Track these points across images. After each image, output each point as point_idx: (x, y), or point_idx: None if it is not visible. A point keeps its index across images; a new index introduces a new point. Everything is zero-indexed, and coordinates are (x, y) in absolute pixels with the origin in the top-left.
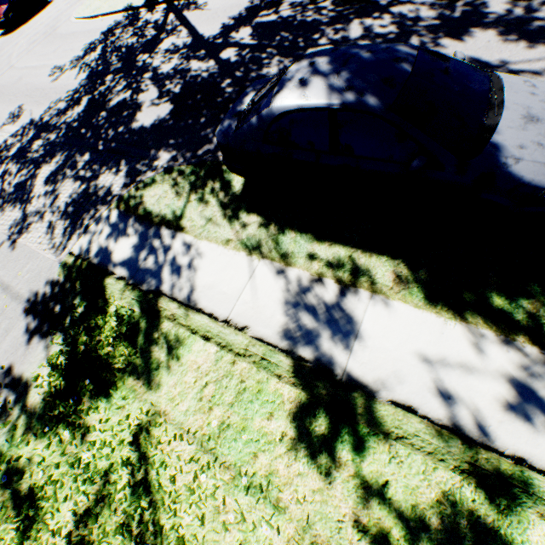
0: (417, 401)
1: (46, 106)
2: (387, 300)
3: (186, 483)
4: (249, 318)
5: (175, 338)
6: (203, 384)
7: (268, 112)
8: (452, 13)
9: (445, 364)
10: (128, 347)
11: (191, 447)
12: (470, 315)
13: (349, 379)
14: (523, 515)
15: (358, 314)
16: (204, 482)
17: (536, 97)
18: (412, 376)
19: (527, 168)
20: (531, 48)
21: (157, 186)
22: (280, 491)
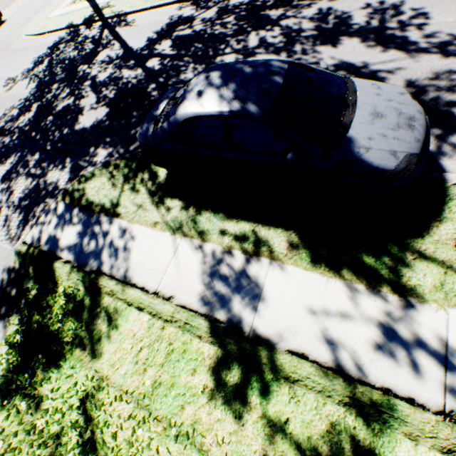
0: (308, 348)
1: (1, 113)
2: (282, 265)
3: (126, 438)
4: (174, 288)
5: (115, 311)
6: (139, 349)
7: (175, 119)
8: (326, 25)
9: (329, 316)
10: (74, 322)
11: (129, 405)
12: (346, 273)
13: (255, 334)
14: (392, 436)
15: (261, 279)
16: (141, 435)
17: (380, 97)
18: (304, 328)
19: (375, 155)
20: (385, 51)
21: (97, 179)
22: (203, 436)
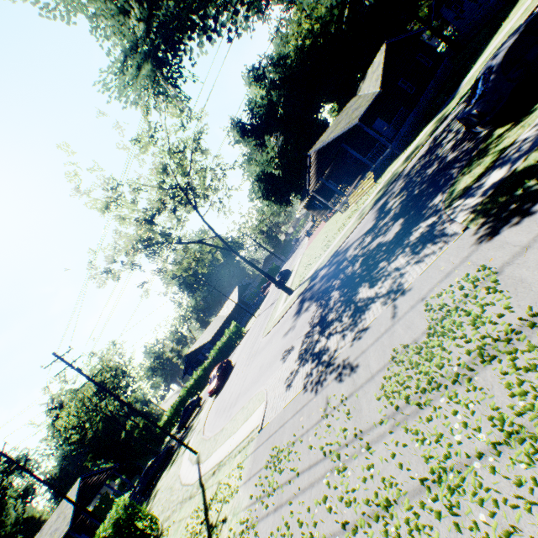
0: None
1: (306, 326)
2: None
3: None
4: None
5: None
6: None
7: (496, 67)
8: None
9: None
10: None
11: None
12: None
13: None
14: None
15: None
16: None
17: None
18: None
19: None
20: None
21: (458, 185)
22: None
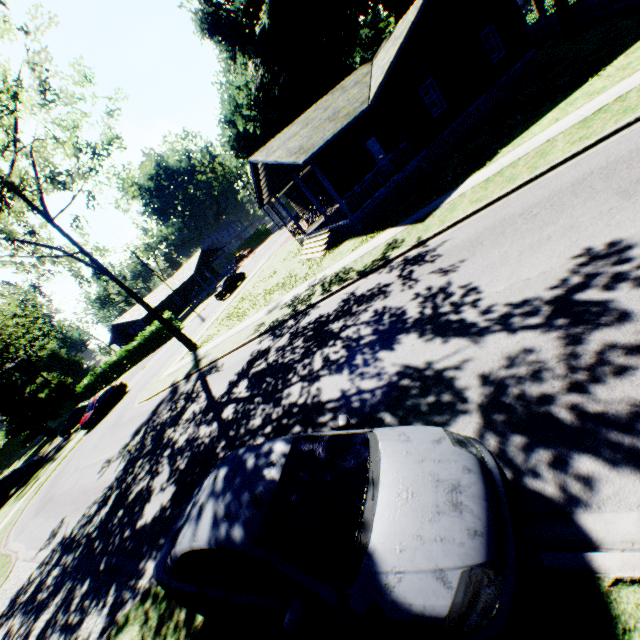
0: None
1: (82, 513)
2: None
3: None
4: None
5: None
6: None
7: (174, 553)
8: (382, 325)
9: None
10: None
11: None
12: None
13: None
14: None
15: None
16: None
17: (409, 456)
18: None
19: (413, 584)
20: (446, 341)
21: (128, 628)
22: None
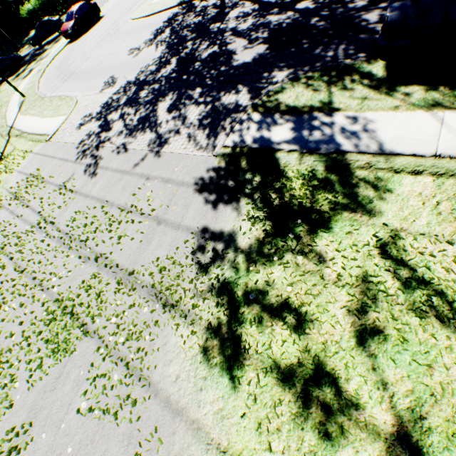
0: None
1: (137, 72)
2: None
3: None
4: None
5: (377, 180)
6: (434, 203)
7: None
8: None
9: None
10: (328, 192)
11: (452, 247)
12: None
13: None
14: None
15: None
16: None
17: None
18: None
19: None
20: None
21: (289, 90)
22: None
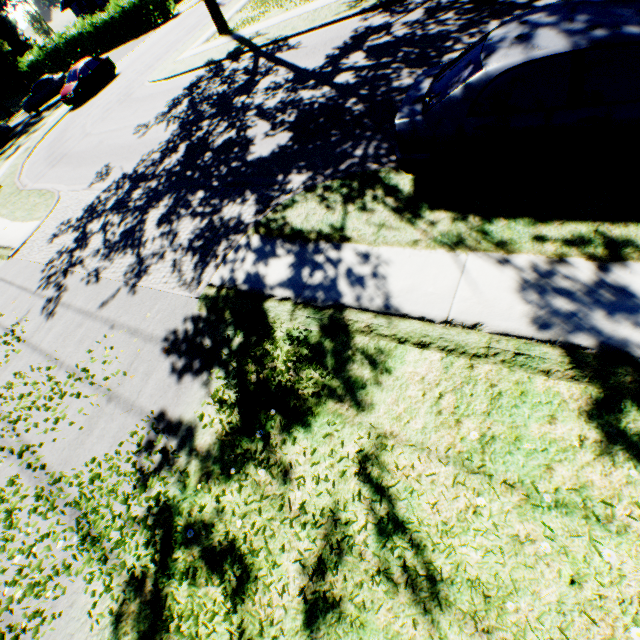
0: None
1: (137, 160)
2: None
3: (454, 512)
4: (478, 314)
5: (377, 352)
6: (436, 396)
7: (481, 76)
8: None
9: None
10: (316, 368)
11: (445, 469)
12: None
13: None
14: None
15: (638, 288)
16: (482, 508)
17: None
18: None
19: None
20: None
21: (301, 205)
22: (607, 507)
